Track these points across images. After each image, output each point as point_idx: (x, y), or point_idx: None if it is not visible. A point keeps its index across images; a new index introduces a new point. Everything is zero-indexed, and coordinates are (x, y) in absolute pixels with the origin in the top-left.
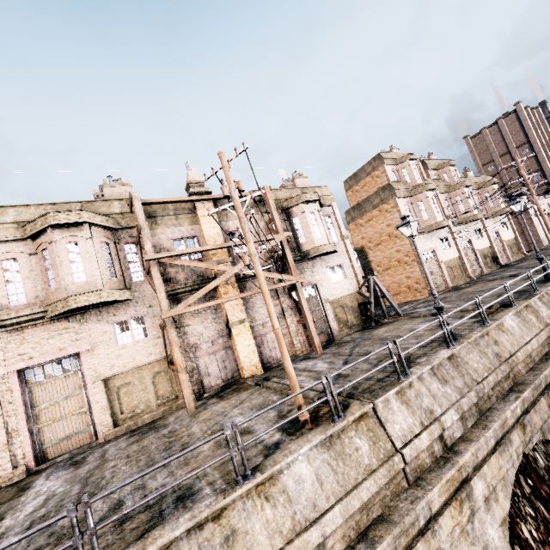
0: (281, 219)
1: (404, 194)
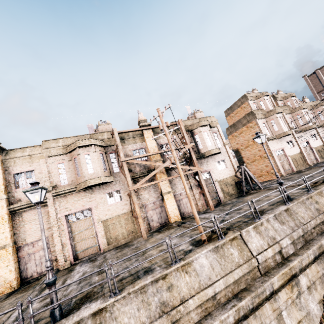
0: (188, 136)
1: (261, 117)
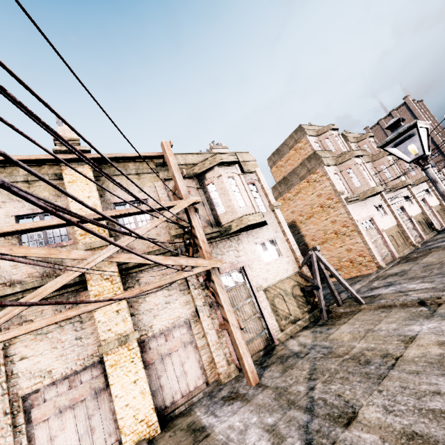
0: (193, 187)
1: (331, 162)
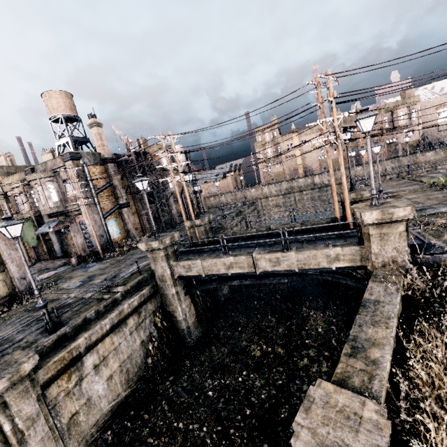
0: (388, 115)
1: None
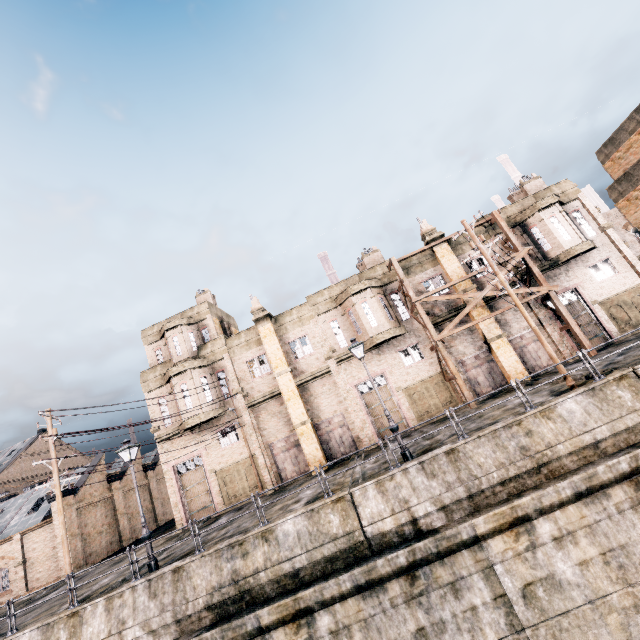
0: (517, 234)
1: None
